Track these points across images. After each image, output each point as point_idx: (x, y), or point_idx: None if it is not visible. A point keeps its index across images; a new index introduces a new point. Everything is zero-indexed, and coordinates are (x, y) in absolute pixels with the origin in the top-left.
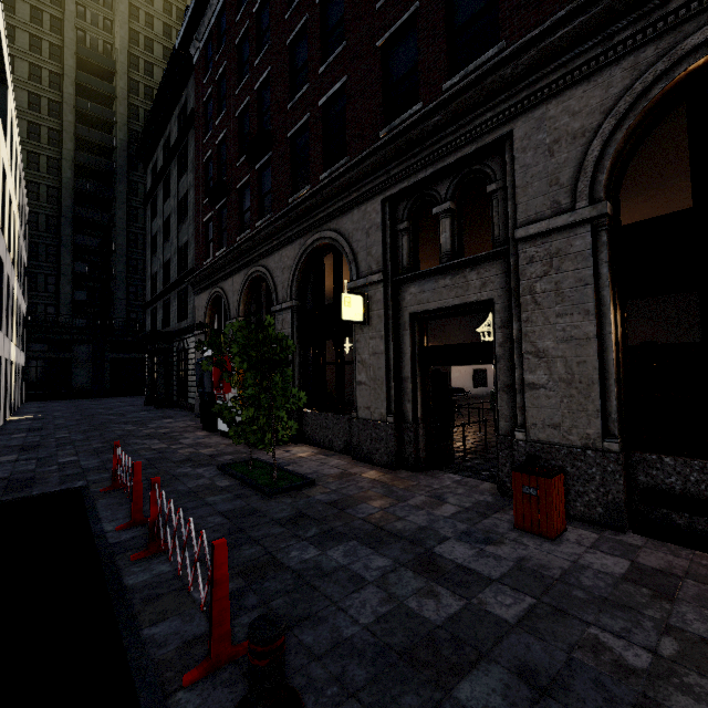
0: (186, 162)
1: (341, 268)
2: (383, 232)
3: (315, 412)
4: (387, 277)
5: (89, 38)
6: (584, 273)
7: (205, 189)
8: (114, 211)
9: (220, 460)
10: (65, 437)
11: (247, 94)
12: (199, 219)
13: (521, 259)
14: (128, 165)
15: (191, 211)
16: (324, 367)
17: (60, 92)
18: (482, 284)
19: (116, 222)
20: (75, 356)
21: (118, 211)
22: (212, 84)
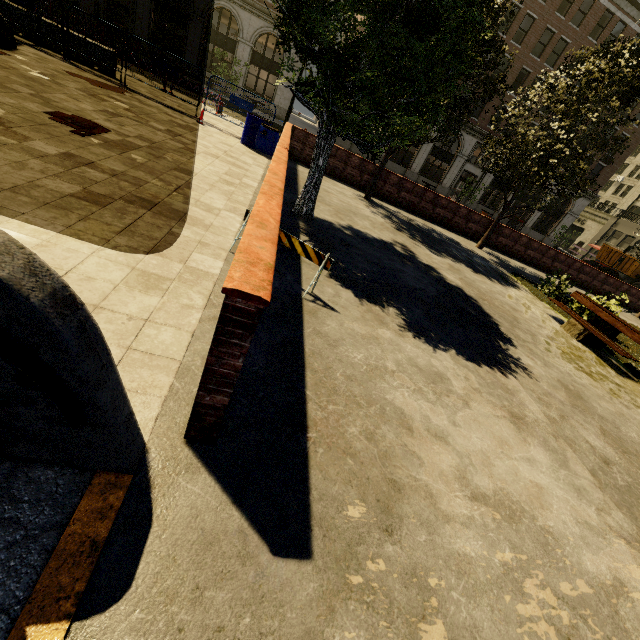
0: None
1: None
2: None
3: None
4: None
5: None
6: (149, 6)
7: None
8: None
9: None
10: None
11: None
12: None
13: None
14: None
15: None
16: None
17: None
18: None
19: None
20: None
21: None
22: None
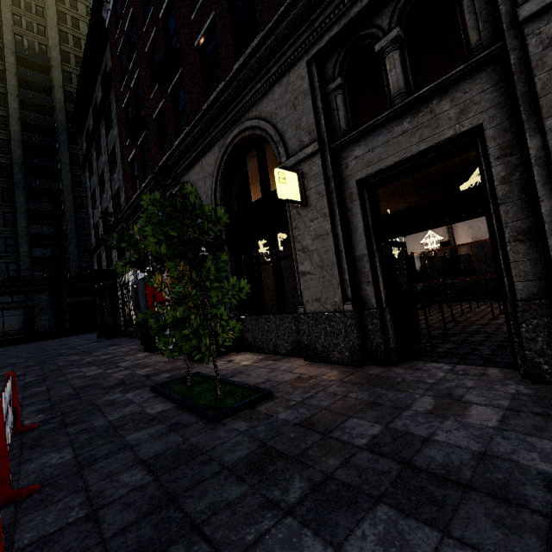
0: (111, 119)
1: (265, 160)
2: (312, 98)
3: (255, 316)
4: (323, 146)
5: (26, 41)
6: None
7: (127, 132)
8: (60, 180)
9: (156, 380)
10: (4, 375)
11: (153, 27)
12: (125, 160)
13: (533, 46)
14: (69, 141)
15: (119, 159)
16: (259, 269)
17: (4, 85)
18: (461, 111)
19: (63, 189)
20: (37, 304)
21: (64, 179)
22: (123, 35)
